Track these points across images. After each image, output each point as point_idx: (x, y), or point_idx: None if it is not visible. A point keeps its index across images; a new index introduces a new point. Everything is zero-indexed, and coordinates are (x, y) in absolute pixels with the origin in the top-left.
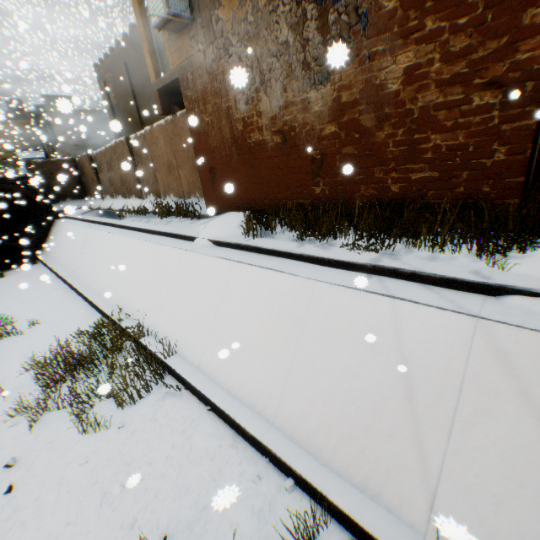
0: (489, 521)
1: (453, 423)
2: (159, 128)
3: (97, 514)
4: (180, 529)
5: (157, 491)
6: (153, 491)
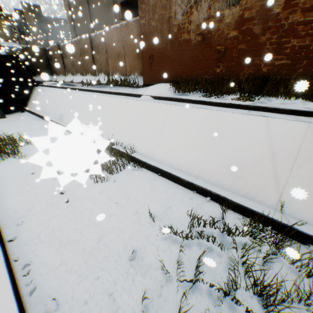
0: (305, 199)
1: (293, 166)
2: (114, 30)
3: (117, 209)
4: (160, 214)
5: (143, 203)
6: (142, 203)
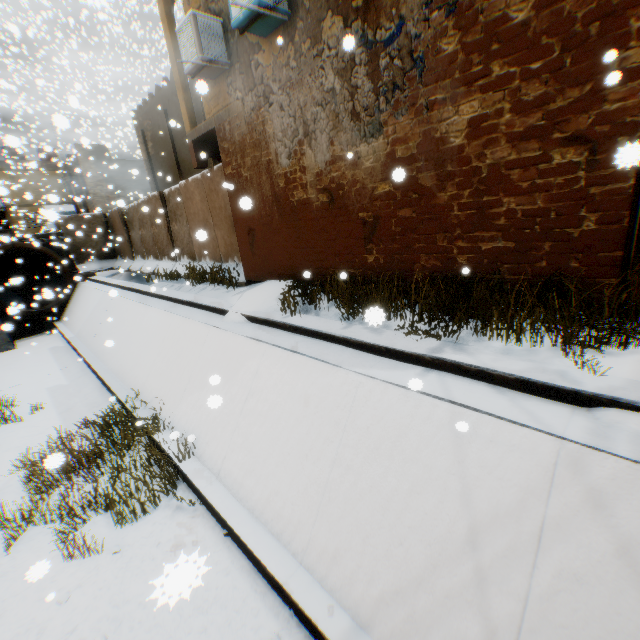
0: None
1: (530, 585)
2: (194, 182)
3: None
4: None
5: None
6: None
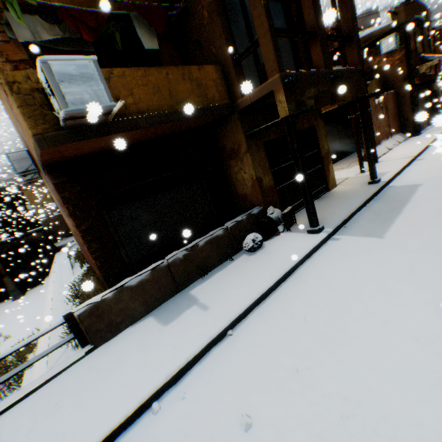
0: None
1: None
2: None
3: None
4: None
5: None
6: None
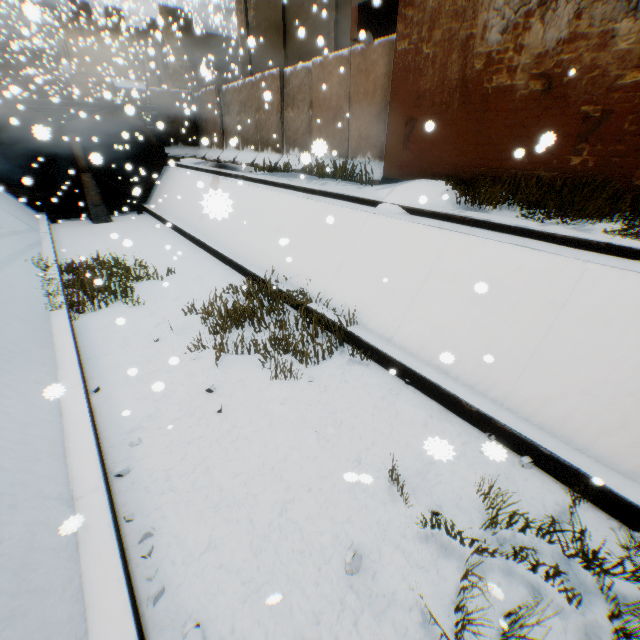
0: None
1: None
2: (336, 61)
3: (318, 447)
4: (410, 475)
5: (373, 441)
6: (369, 440)
